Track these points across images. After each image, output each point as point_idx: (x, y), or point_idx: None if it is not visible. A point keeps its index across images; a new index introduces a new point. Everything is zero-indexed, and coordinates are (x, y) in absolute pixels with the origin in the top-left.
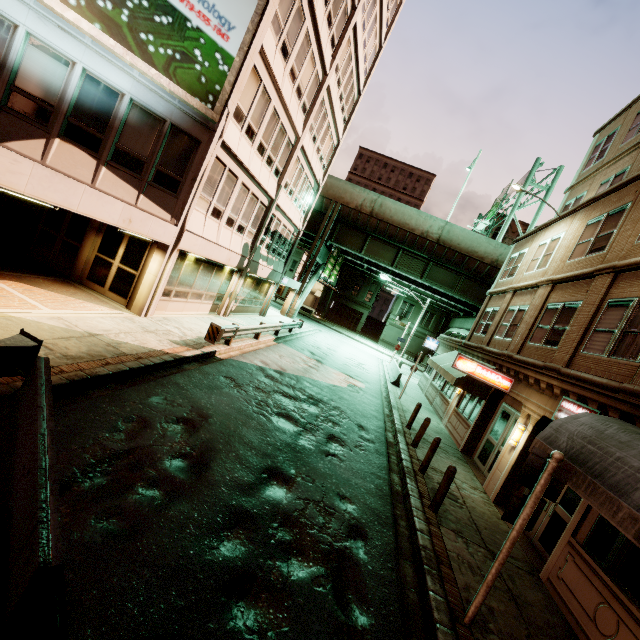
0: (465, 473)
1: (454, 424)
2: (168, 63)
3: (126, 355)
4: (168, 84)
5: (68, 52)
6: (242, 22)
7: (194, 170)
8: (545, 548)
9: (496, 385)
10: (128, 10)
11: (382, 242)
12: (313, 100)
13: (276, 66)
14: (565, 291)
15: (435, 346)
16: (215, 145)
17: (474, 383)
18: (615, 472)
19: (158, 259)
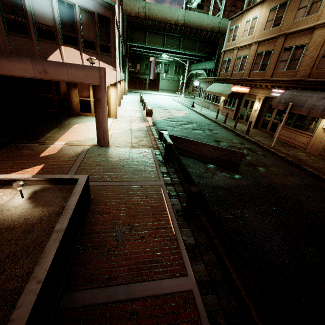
0: (240, 124)
1: (225, 112)
2: None
3: (147, 131)
4: None
5: None
6: None
7: (112, 37)
8: (271, 131)
9: (244, 92)
10: None
11: (154, 34)
12: None
13: None
14: (264, 46)
15: (198, 84)
16: (115, 18)
17: (234, 94)
18: (299, 103)
19: (113, 90)
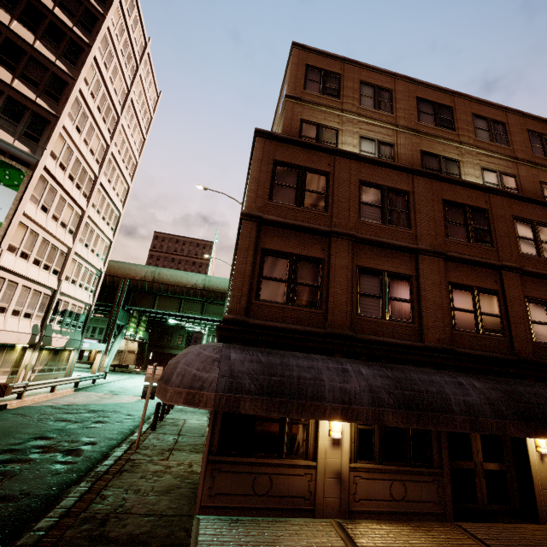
0: (200, 417)
1: None
2: None
3: None
4: None
5: None
6: (6, 205)
7: None
8: None
9: None
10: None
11: (168, 297)
12: (78, 225)
13: (39, 218)
14: None
15: None
16: None
17: None
18: None
19: None
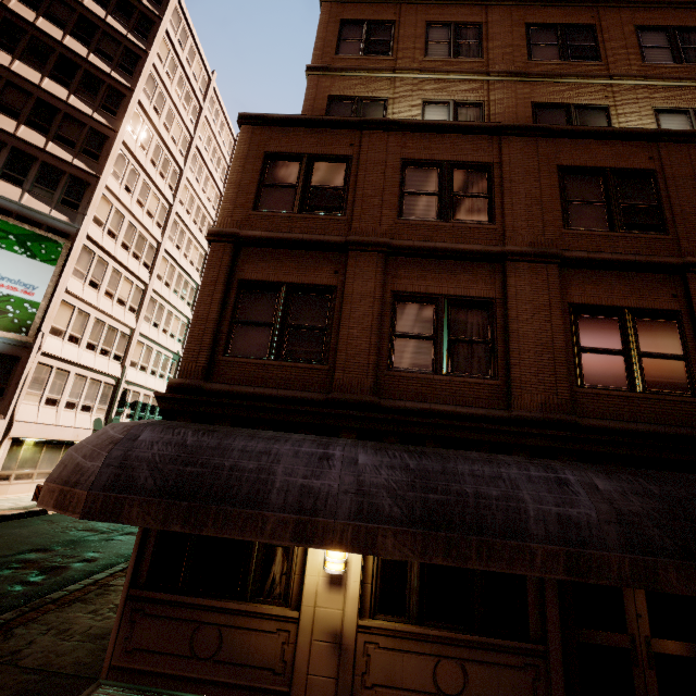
0: None
1: None
2: None
3: None
4: None
5: None
6: (44, 283)
7: (18, 377)
8: None
9: None
10: None
11: None
12: (141, 302)
13: (87, 295)
14: None
15: None
16: (35, 356)
17: None
18: None
19: None
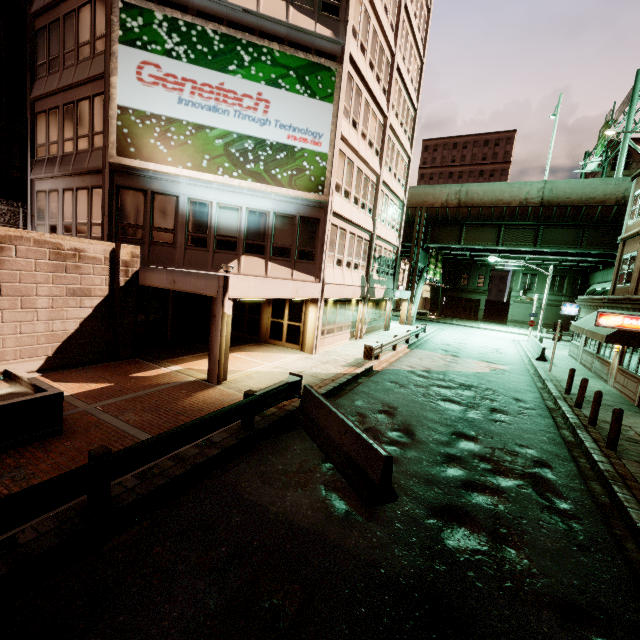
0: None
1: (622, 382)
2: (290, 180)
3: (325, 380)
4: (293, 193)
5: (237, 203)
6: (326, 128)
7: (320, 240)
8: None
9: None
10: (262, 162)
11: (479, 226)
12: (381, 142)
13: (352, 139)
14: None
15: (575, 310)
16: (329, 217)
17: (628, 335)
18: None
19: (313, 310)
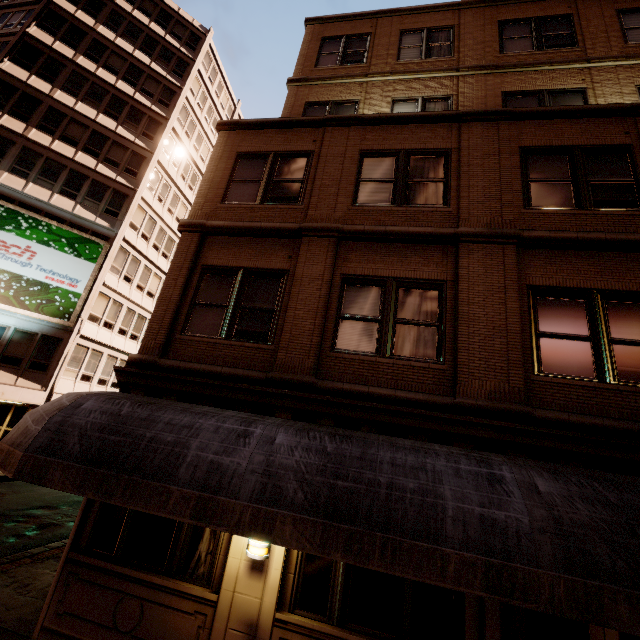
0: None
1: None
2: (38, 306)
3: None
4: (38, 316)
5: None
6: (86, 277)
7: (59, 355)
8: None
9: None
10: (14, 290)
11: None
12: None
13: (121, 288)
14: None
15: None
16: (74, 338)
17: None
18: None
19: None
